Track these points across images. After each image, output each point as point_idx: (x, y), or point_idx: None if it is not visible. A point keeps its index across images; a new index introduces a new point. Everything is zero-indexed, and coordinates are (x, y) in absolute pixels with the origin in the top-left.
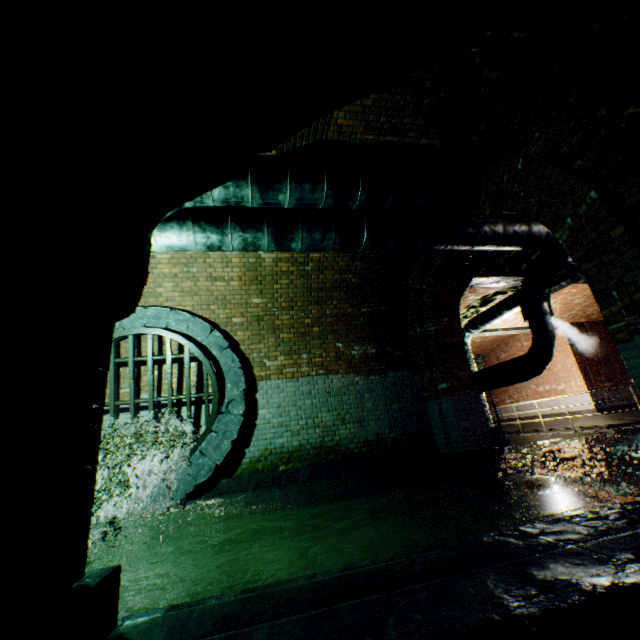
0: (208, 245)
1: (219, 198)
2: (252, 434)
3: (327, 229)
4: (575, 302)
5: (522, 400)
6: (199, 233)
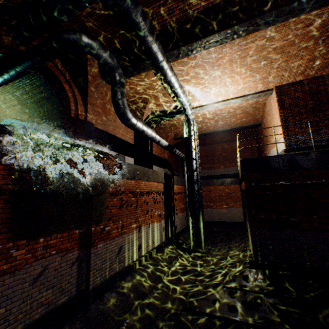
0: None
1: None
2: None
3: None
4: (259, 67)
5: (269, 150)
6: None
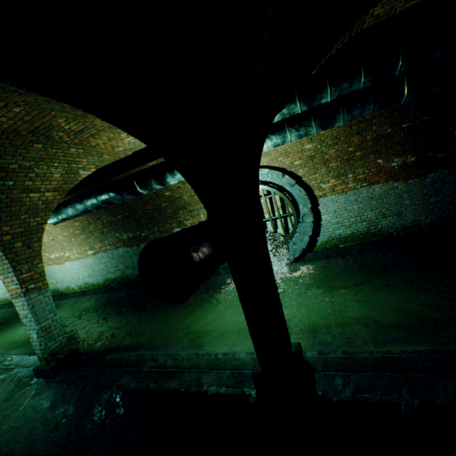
0: (275, 146)
1: (278, 120)
2: (319, 230)
3: (365, 104)
4: None
5: None
6: (269, 143)
